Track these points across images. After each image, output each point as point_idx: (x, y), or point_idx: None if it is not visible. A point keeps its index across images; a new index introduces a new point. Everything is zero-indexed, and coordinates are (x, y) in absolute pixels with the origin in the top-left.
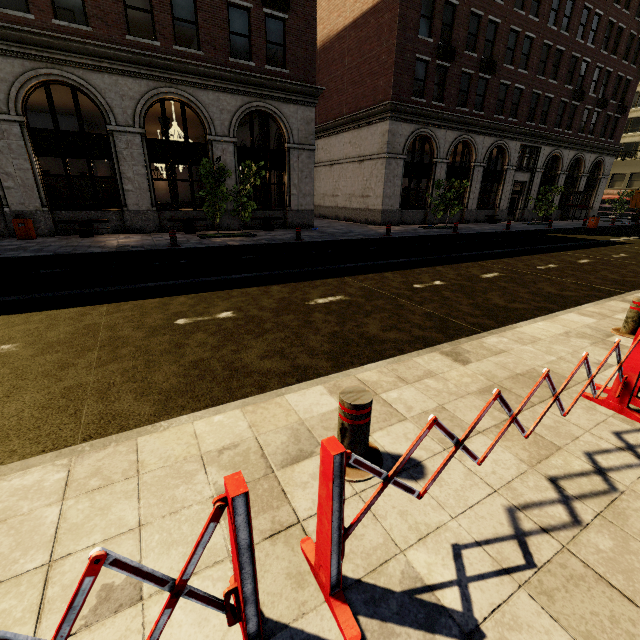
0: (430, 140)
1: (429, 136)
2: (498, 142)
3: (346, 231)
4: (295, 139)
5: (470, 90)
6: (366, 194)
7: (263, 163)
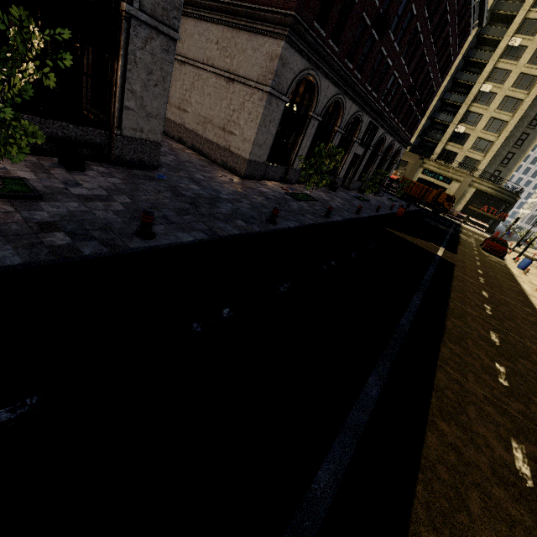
0: (313, 88)
1: (315, 83)
2: (359, 113)
3: (211, 193)
4: (144, 1)
5: (360, 44)
6: (230, 129)
7: (67, 34)
